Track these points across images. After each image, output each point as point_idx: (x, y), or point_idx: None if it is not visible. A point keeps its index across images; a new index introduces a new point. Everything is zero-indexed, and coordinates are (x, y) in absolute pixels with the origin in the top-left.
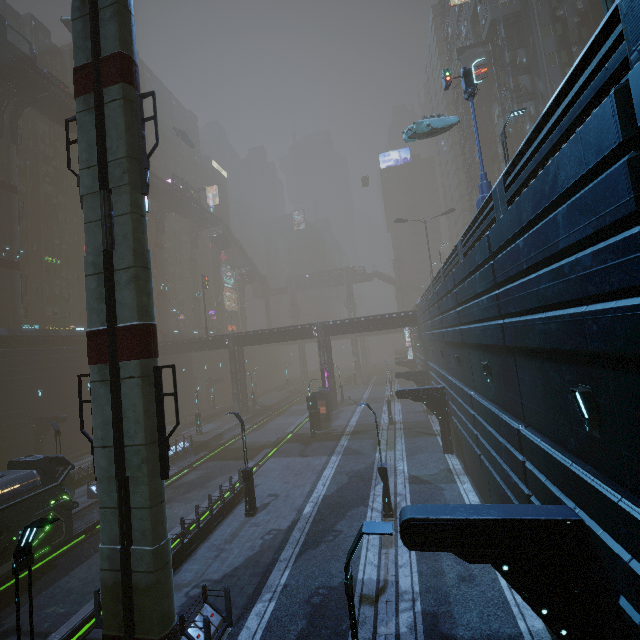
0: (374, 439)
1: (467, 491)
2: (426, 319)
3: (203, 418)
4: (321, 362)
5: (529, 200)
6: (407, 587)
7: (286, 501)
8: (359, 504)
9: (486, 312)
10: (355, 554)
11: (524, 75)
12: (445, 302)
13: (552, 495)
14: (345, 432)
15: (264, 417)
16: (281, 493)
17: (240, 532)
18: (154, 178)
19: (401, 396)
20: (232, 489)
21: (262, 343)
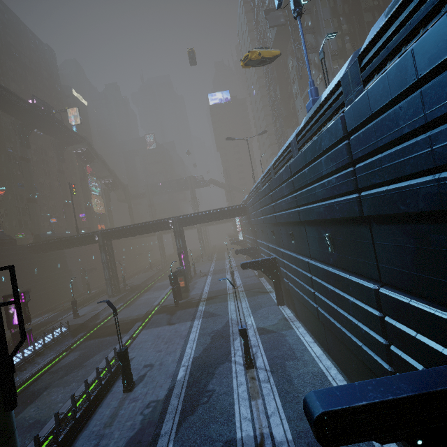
0: (225, 302)
1: (303, 334)
2: (256, 208)
3: (80, 303)
4: (177, 247)
5: (425, 51)
6: (281, 437)
7: (161, 369)
8: (224, 361)
9: (334, 190)
10: (230, 412)
11: (310, 35)
12: (279, 191)
13: (430, 350)
14: (201, 299)
15: (134, 295)
16: (155, 362)
17: (119, 411)
18: (13, 96)
19: (245, 267)
20: (109, 369)
21: (128, 236)
